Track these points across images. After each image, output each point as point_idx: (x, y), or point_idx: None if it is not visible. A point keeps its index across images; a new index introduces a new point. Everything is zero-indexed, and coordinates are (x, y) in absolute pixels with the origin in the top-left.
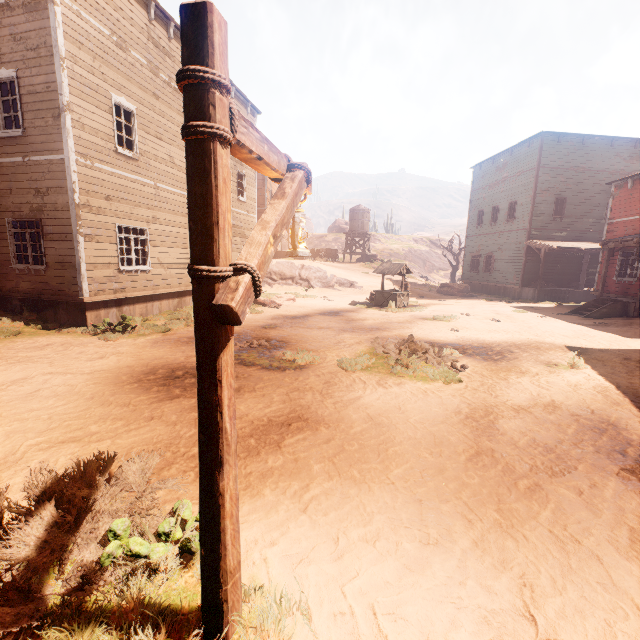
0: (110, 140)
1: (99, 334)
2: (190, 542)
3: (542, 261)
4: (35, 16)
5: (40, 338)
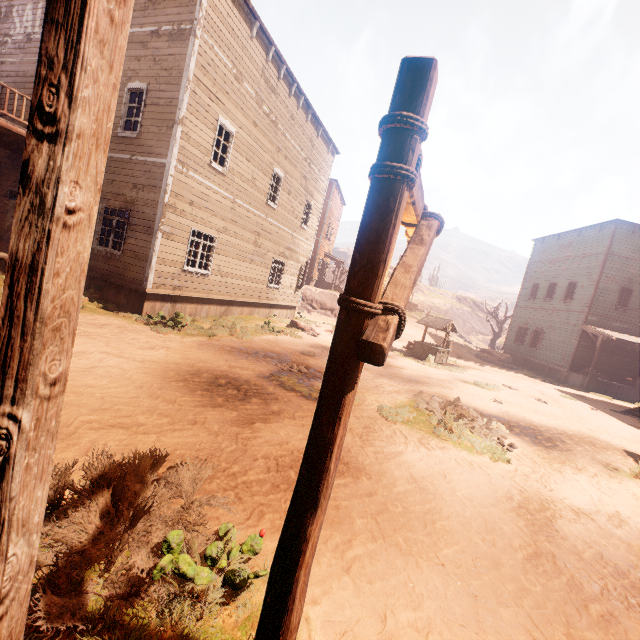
0: (207, 154)
1: (151, 324)
2: (235, 575)
3: (597, 349)
4: (177, 44)
5: (100, 316)
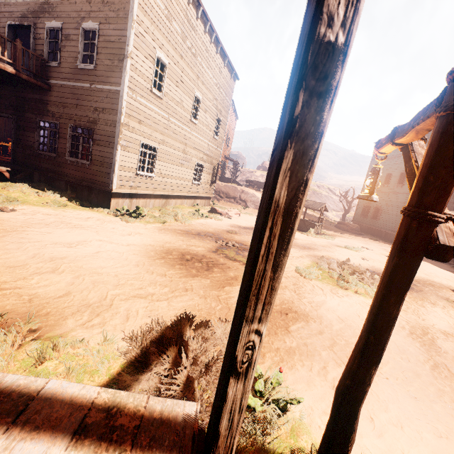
0: (149, 82)
1: (119, 216)
2: (278, 402)
3: None
4: None
5: (81, 212)
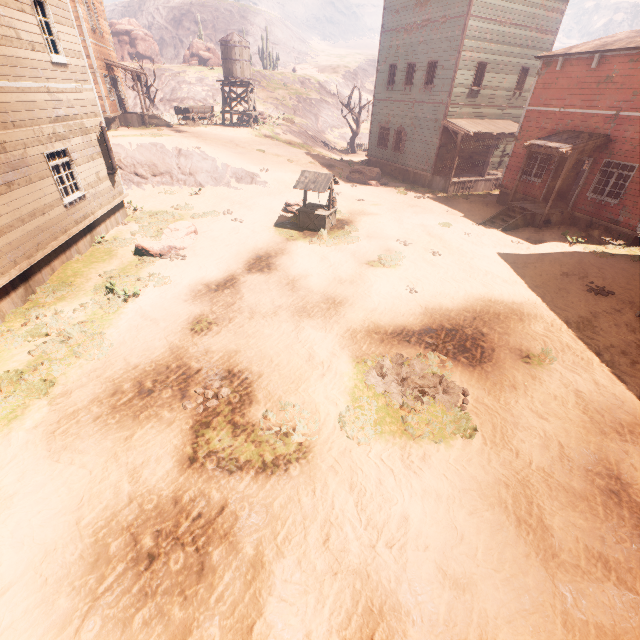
0: None
1: None
2: None
3: (458, 149)
4: None
5: None
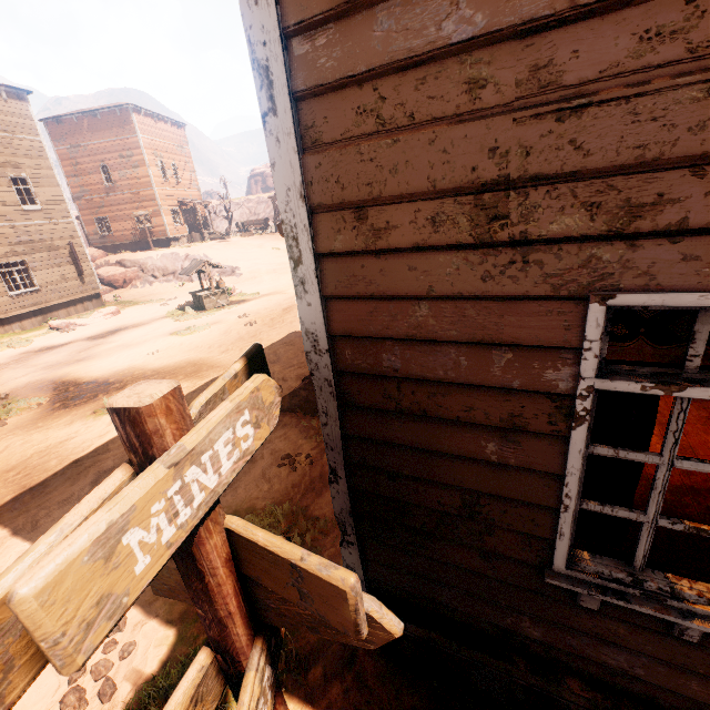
0: None
1: None
2: None
3: None
4: None
5: None
